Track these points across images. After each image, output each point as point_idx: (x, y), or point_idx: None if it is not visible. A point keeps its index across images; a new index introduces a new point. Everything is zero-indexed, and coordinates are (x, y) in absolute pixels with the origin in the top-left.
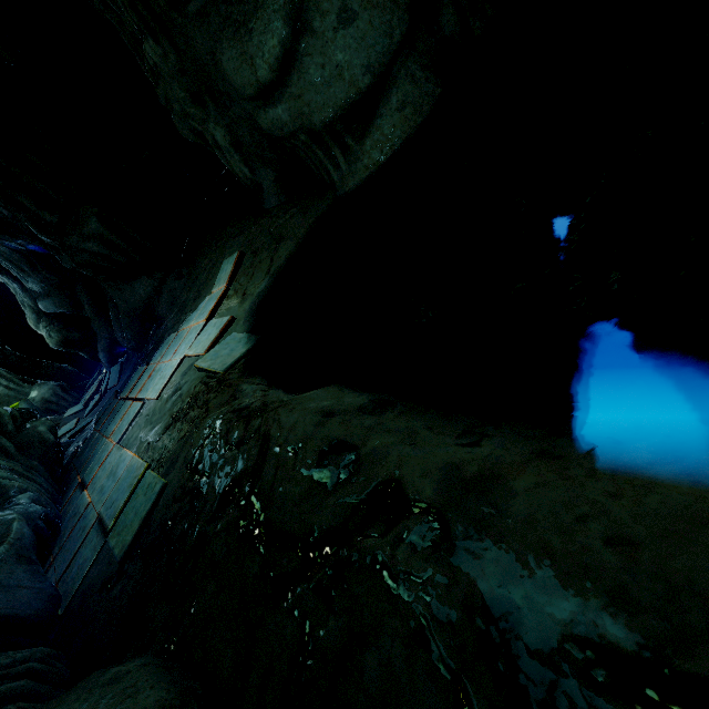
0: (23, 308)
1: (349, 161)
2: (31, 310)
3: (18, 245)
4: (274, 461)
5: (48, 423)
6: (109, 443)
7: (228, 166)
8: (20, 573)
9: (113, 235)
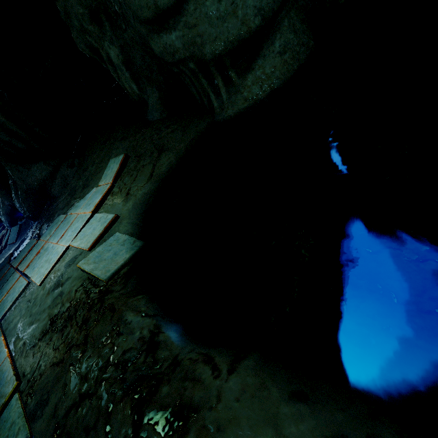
0: None
1: (230, 91)
2: None
3: None
4: None
5: None
6: None
7: (119, 81)
8: None
9: (14, 125)
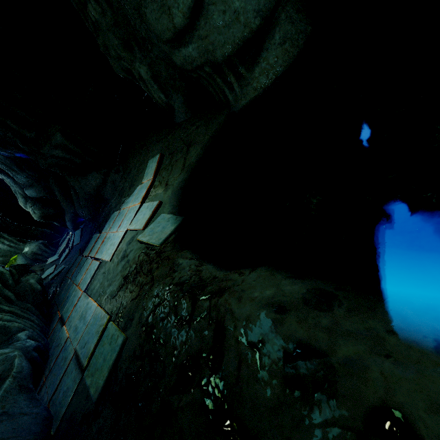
0: (16, 195)
1: (241, 85)
2: (21, 196)
3: (9, 153)
4: (234, 353)
5: (36, 277)
6: (78, 290)
7: (149, 94)
8: (21, 401)
9: (72, 144)
